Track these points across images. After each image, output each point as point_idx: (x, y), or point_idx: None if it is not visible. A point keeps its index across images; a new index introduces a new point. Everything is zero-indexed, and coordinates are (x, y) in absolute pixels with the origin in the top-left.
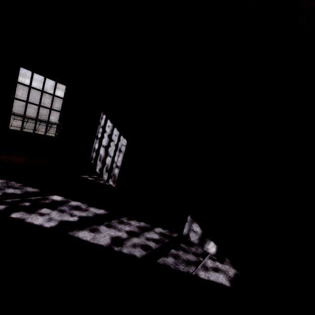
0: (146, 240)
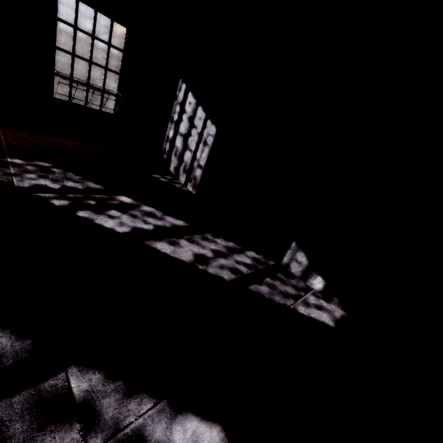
0: (236, 263)
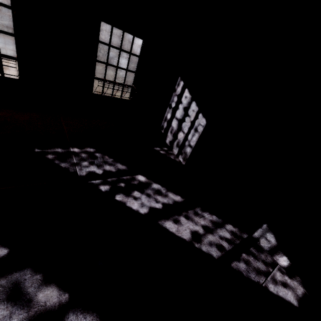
0: (220, 239)
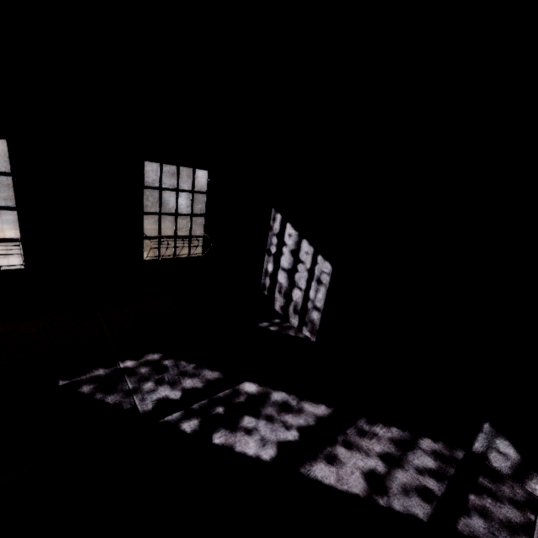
0: (419, 474)
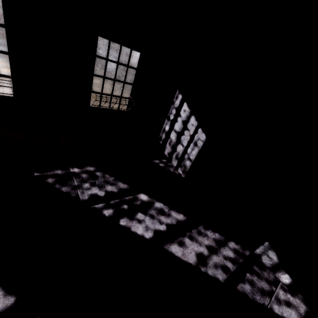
0: (224, 259)
